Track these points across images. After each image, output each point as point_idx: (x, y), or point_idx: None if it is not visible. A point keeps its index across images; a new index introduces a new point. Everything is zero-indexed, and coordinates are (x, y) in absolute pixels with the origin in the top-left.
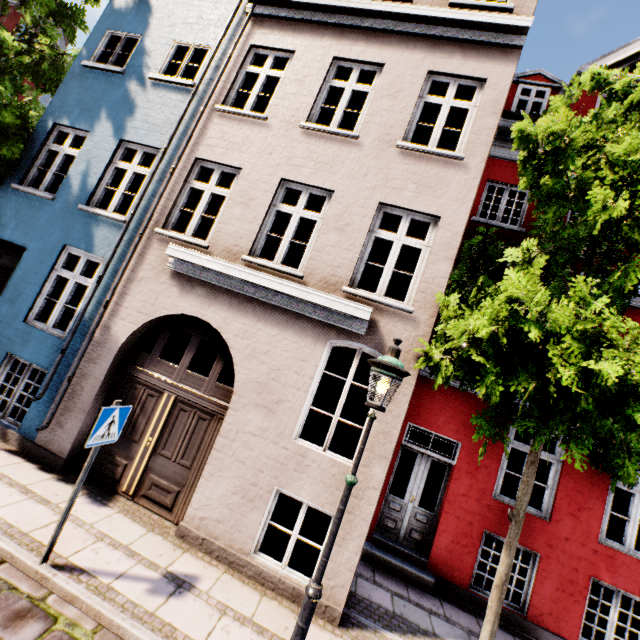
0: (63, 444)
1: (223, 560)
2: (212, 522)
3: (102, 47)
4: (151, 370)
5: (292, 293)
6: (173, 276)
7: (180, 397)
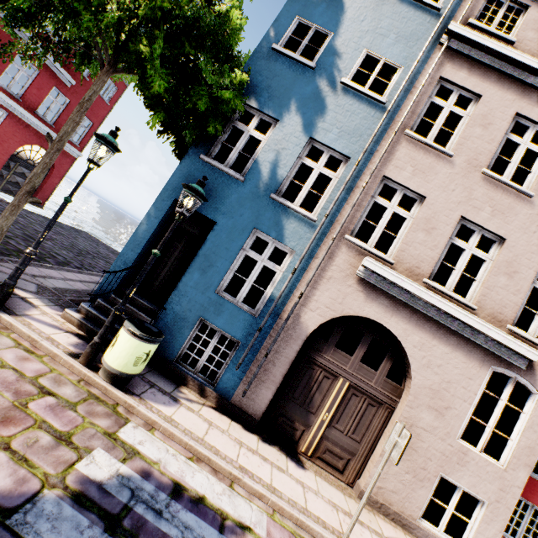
0: (257, 408)
1: (397, 522)
2: (387, 492)
3: (289, 32)
4: (328, 356)
5: (475, 325)
6: (359, 282)
7: (353, 384)
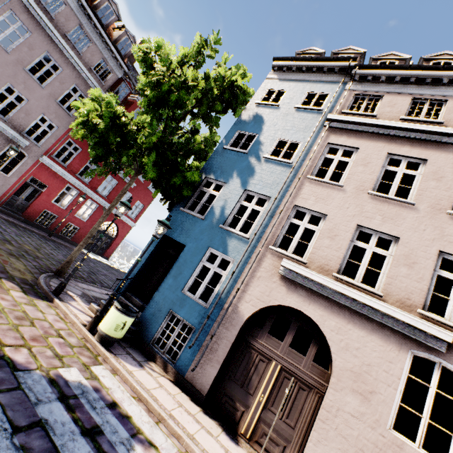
0: (203, 384)
1: None
2: None
3: (234, 139)
4: (262, 341)
5: (380, 308)
6: (281, 278)
7: (284, 367)
